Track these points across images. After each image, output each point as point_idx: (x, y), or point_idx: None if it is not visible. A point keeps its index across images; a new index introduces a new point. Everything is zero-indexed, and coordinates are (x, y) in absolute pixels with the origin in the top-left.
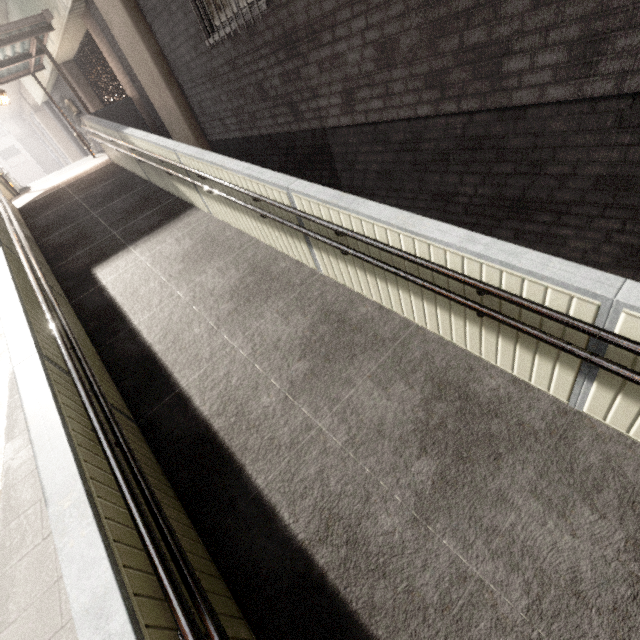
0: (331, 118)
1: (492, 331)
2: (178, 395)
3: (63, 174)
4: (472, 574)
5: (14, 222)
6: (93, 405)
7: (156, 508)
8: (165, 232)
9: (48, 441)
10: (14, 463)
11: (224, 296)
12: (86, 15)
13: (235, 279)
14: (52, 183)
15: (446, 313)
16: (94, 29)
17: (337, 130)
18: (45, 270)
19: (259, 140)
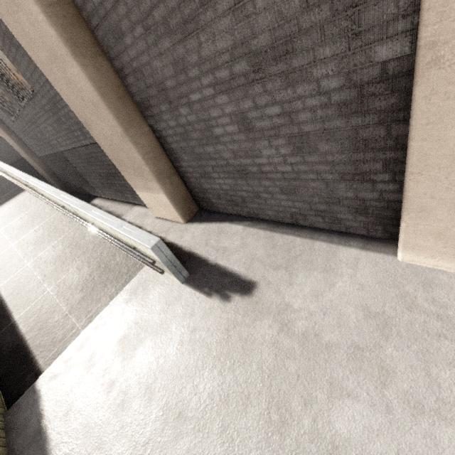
0: (59, 148)
1: None
2: None
3: None
4: (47, 291)
5: None
6: None
7: None
8: (6, 205)
9: None
10: None
11: (17, 228)
12: None
13: (25, 220)
14: None
15: None
16: None
17: (64, 152)
18: None
19: (50, 156)
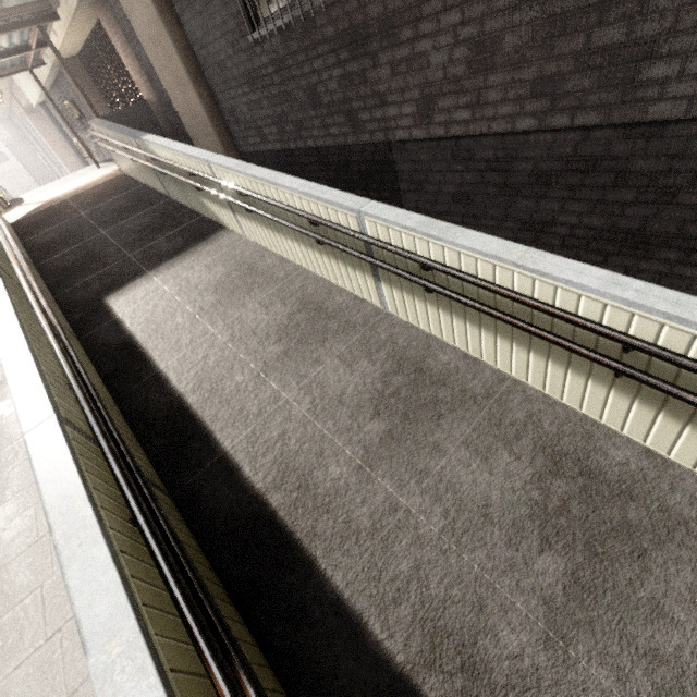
0: (400, 130)
1: (626, 394)
2: (222, 460)
3: (62, 185)
4: None
5: (10, 240)
6: (133, 489)
7: (227, 639)
8: (192, 257)
9: (80, 547)
10: (6, 535)
11: (270, 336)
12: (99, 3)
13: (282, 316)
14: (50, 195)
15: (561, 368)
16: (107, 20)
17: (406, 144)
18: (47, 299)
19: (304, 153)
